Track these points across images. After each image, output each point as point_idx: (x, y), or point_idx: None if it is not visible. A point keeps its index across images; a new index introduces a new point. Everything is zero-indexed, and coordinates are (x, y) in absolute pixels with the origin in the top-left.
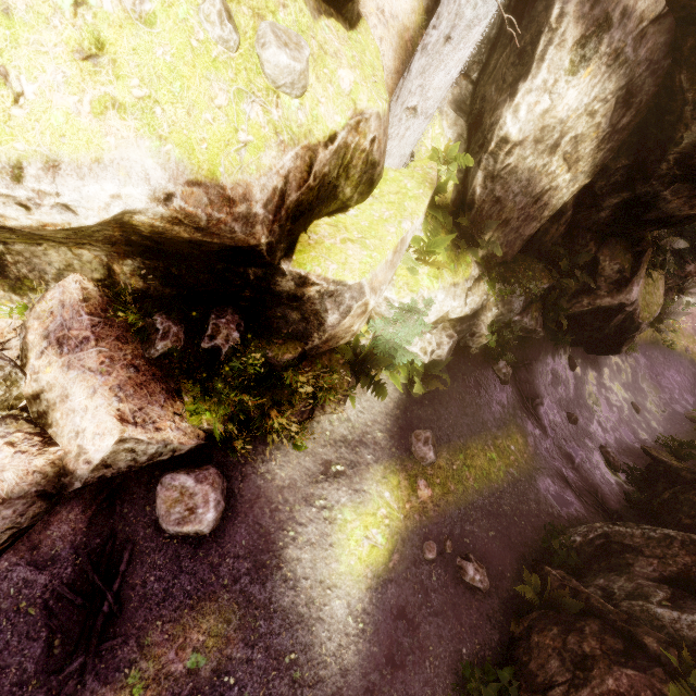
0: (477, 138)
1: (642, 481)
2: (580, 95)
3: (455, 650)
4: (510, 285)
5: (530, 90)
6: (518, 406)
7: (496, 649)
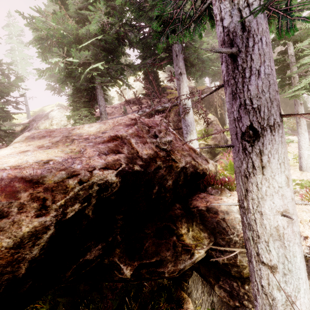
0: None
1: None
2: None
3: None
4: None
5: None
6: None
7: None
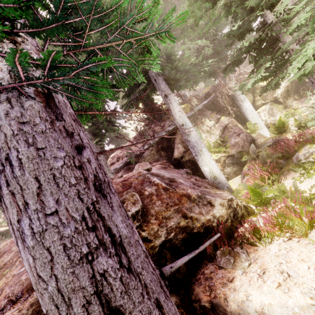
0: None
1: None
2: None
3: None
4: None
5: None
6: None
7: None
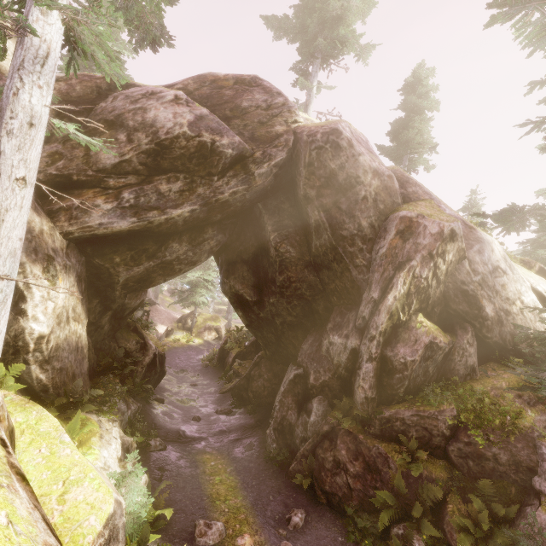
0: (3, 351)
1: (240, 402)
2: (63, 290)
3: (341, 545)
4: (109, 402)
5: (36, 305)
6: (183, 447)
7: (335, 517)
